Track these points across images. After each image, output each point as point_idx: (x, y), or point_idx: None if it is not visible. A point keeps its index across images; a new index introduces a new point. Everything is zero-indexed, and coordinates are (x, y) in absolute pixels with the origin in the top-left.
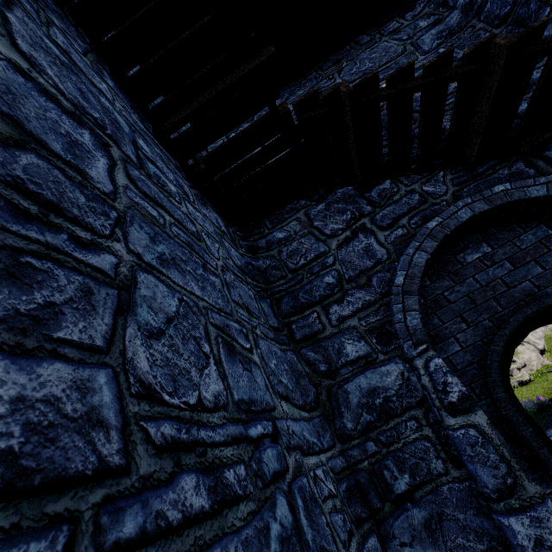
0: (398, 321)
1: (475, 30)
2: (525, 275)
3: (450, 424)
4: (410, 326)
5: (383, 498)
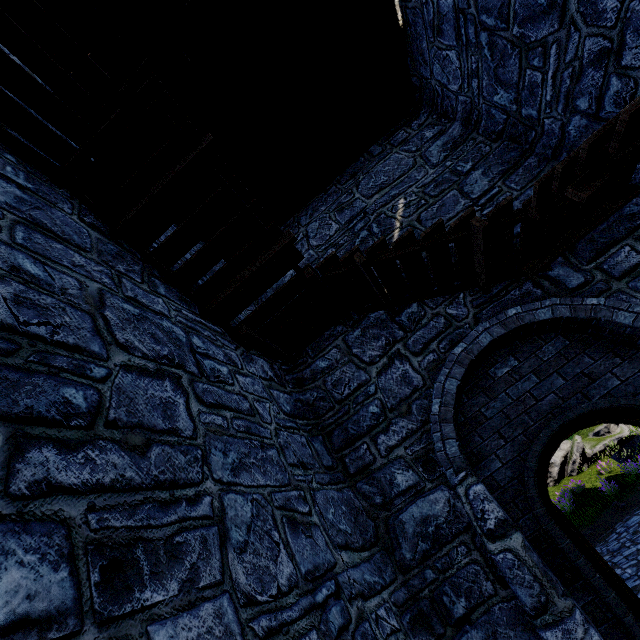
0: (439, 449)
1: (476, 143)
2: (550, 387)
3: (491, 550)
4: (449, 454)
5: (445, 624)
